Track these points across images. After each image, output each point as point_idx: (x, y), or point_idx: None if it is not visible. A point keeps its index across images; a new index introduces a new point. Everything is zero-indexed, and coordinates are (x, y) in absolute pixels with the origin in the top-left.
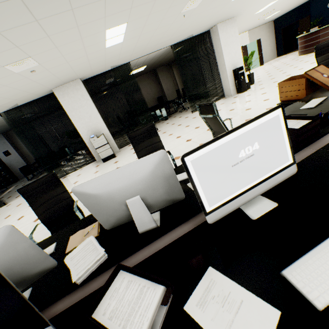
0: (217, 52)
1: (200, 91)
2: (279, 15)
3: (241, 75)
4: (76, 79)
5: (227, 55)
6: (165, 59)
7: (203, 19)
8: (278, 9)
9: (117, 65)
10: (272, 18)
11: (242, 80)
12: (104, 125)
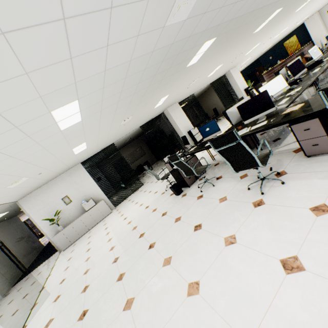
0: (232, 83)
1: (219, 112)
2: (243, 69)
3: (249, 90)
4: (176, 103)
5: (238, 83)
6: (195, 97)
7: (231, 66)
8: (247, 63)
9: (190, 95)
10: (240, 71)
11: (251, 93)
12: (191, 125)
